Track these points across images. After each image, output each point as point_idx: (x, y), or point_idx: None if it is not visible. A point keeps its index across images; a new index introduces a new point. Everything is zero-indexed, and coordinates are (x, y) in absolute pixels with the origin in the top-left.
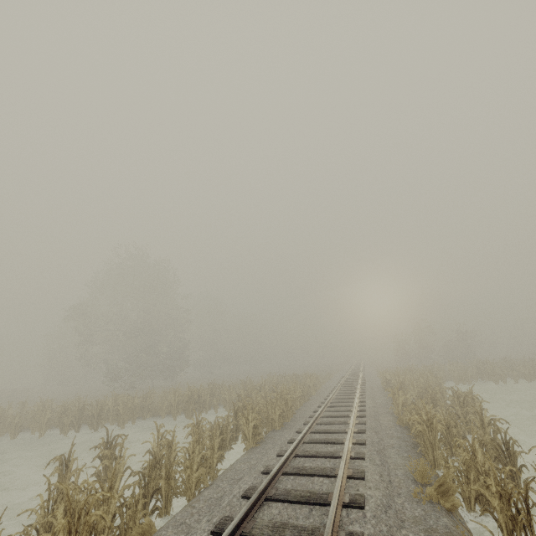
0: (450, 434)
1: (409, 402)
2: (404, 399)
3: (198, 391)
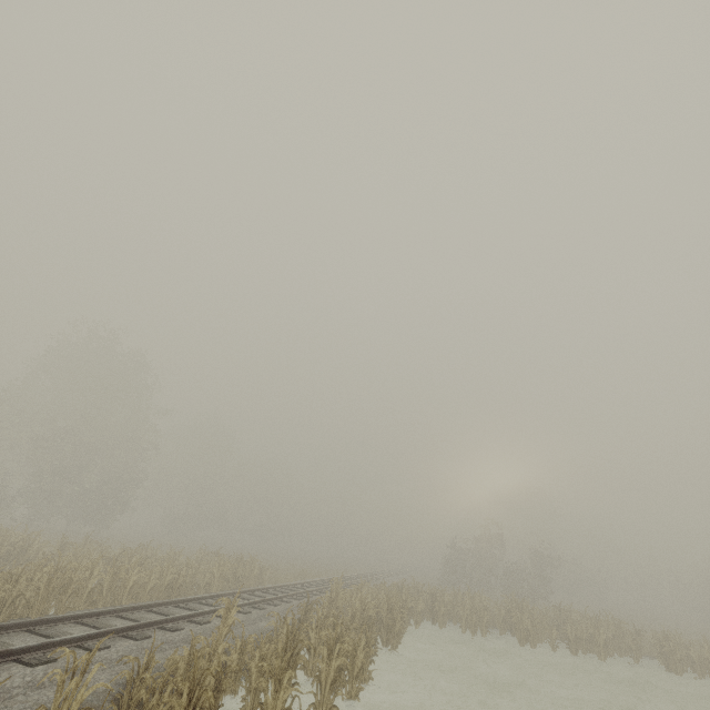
0: (157, 707)
1: (282, 635)
2: (275, 628)
3: (27, 541)
